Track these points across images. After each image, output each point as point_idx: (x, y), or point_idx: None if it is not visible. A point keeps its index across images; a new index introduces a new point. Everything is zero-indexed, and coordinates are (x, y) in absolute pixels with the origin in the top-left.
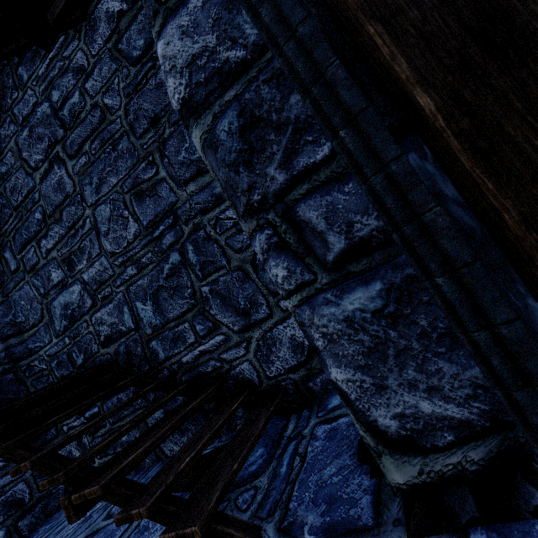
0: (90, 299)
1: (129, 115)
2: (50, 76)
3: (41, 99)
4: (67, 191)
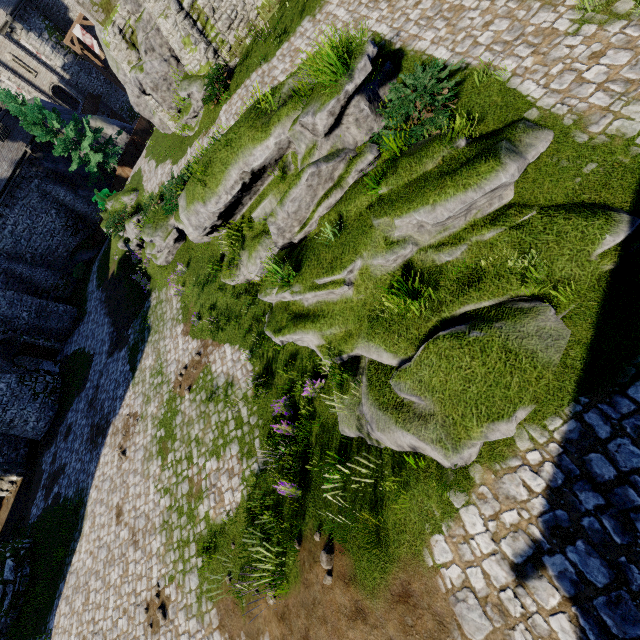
0: None
1: None
2: None
3: None
4: None
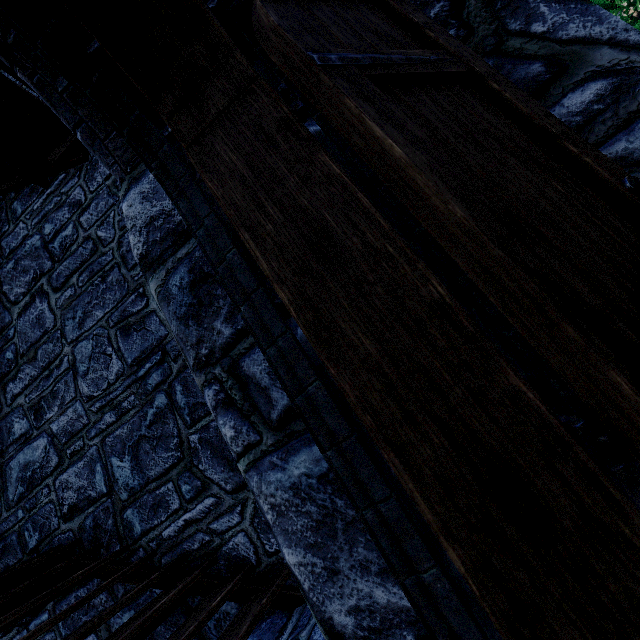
0: (56, 456)
1: (122, 247)
2: (45, 210)
3: (32, 232)
4: (47, 326)
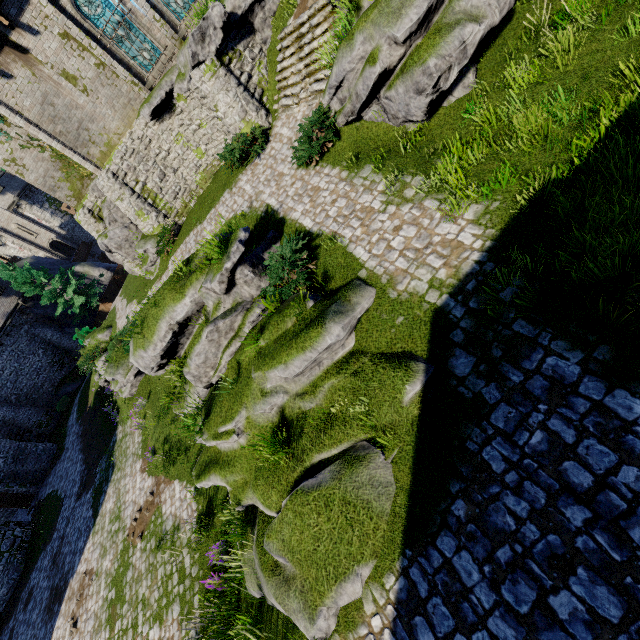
0: None
1: None
2: None
3: None
4: None
